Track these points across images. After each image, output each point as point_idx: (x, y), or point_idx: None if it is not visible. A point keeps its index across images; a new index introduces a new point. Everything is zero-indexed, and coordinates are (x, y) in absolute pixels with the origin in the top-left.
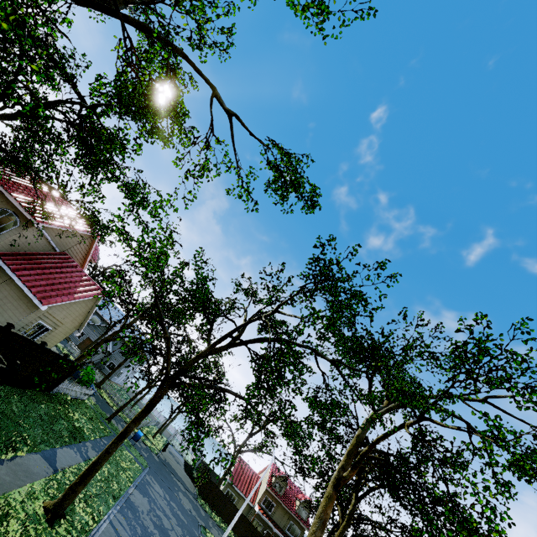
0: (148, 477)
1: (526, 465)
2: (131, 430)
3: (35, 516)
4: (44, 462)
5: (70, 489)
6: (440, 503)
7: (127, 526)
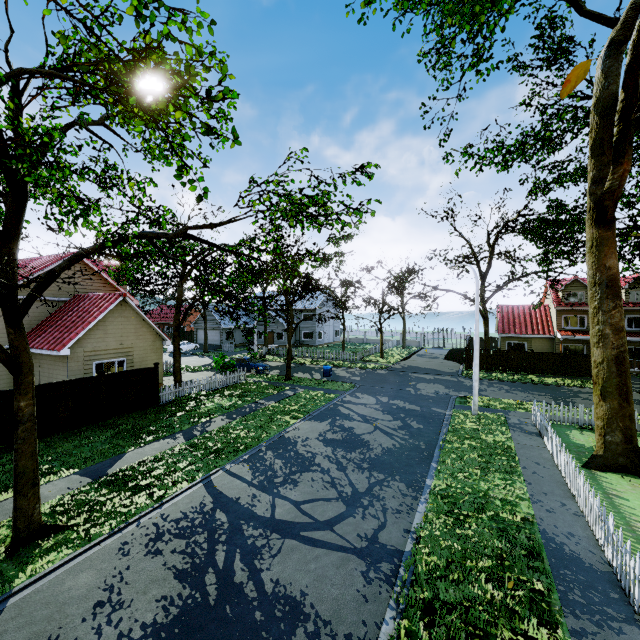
0: (350, 396)
1: None
2: (19, 410)
3: None
4: (79, 479)
5: (13, 509)
6: None
7: (248, 472)
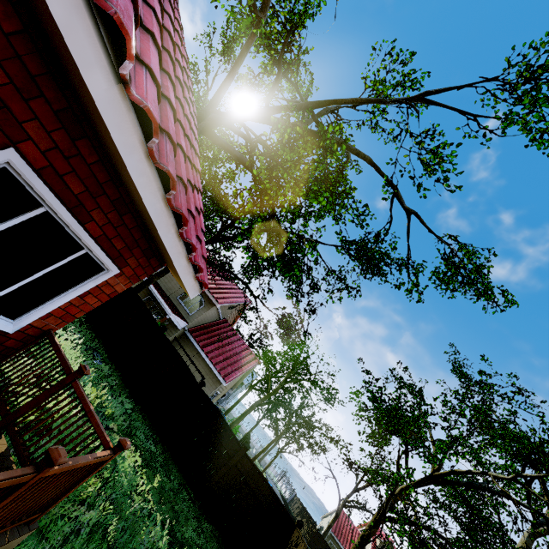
0: None
1: None
2: None
3: None
4: None
5: None
6: None
7: None
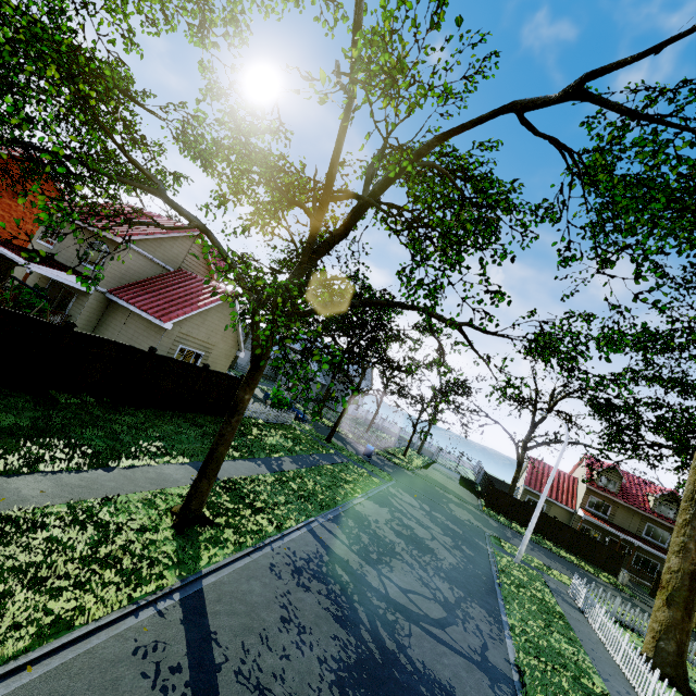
0: (393, 489)
1: None
2: (242, 401)
3: (151, 522)
4: (195, 472)
5: (191, 488)
6: None
7: (342, 535)
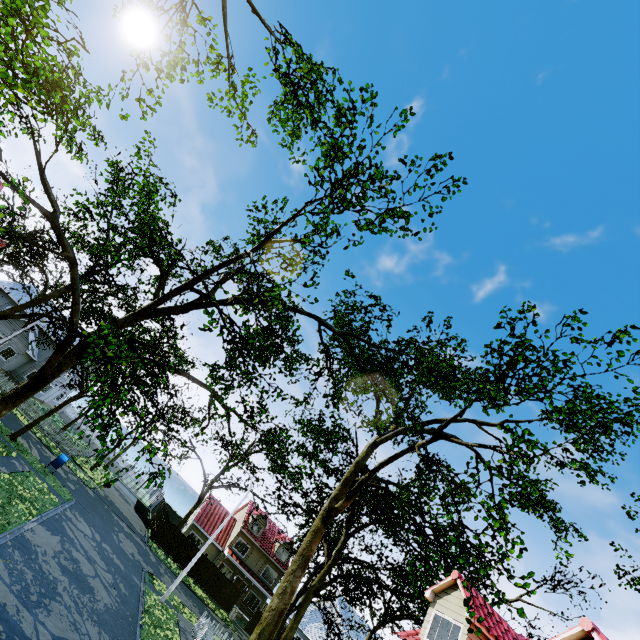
0: (70, 512)
1: (534, 492)
2: None
3: None
4: None
5: None
6: (451, 528)
7: (4, 571)
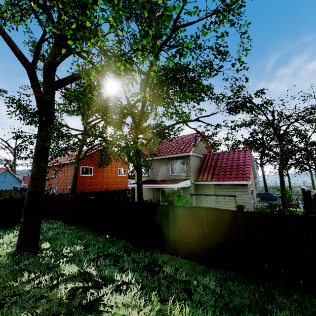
0: None
1: None
2: None
3: None
4: None
5: None
6: None
7: None
